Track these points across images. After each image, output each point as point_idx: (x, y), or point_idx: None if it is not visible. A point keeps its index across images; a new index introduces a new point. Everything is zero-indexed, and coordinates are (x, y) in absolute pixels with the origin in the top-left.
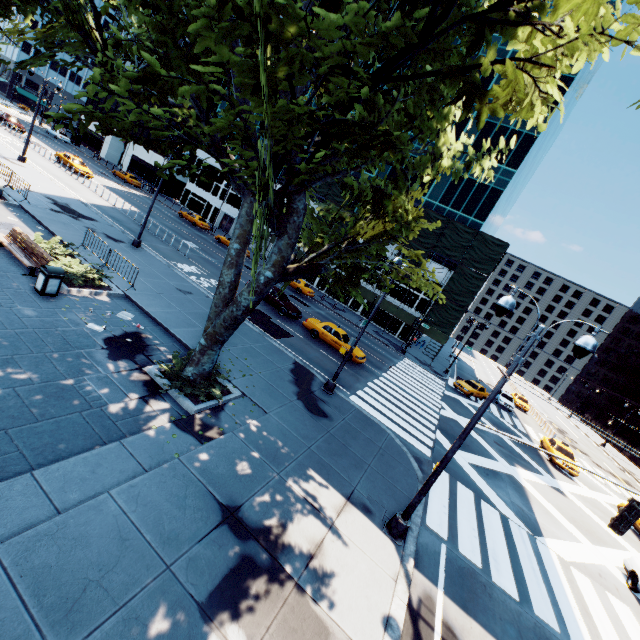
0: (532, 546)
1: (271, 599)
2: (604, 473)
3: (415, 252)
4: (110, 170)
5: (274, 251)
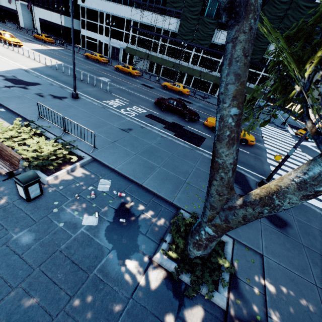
0: None
1: None
2: None
3: None
4: (31, 35)
5: None
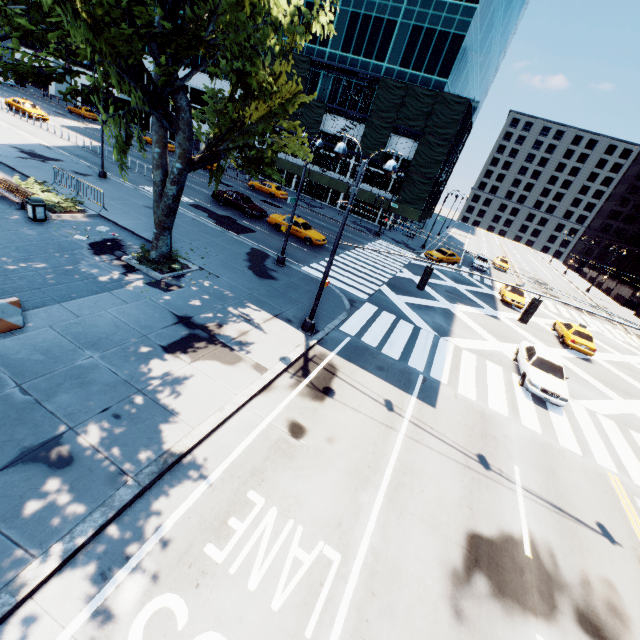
0: (433, 341)
1: (207, 348)
2: (566, 308)
3: (293, 124)
4: (64, 108)
5: (176, 146)
